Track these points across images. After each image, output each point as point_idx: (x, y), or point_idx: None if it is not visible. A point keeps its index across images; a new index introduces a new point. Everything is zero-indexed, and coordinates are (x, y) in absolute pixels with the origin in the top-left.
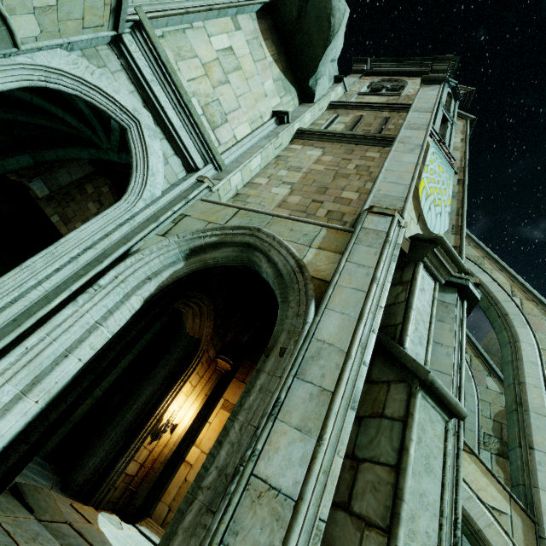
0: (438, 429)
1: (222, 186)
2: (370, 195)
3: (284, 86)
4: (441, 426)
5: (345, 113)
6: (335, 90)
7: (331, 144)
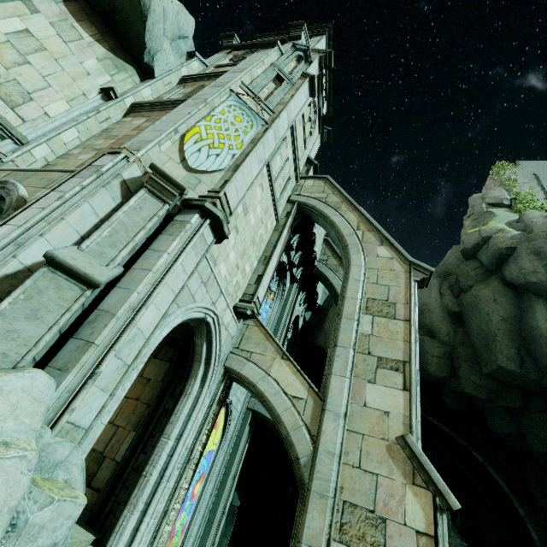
0: (69, 295)
1: (19, 157)
2: (127, 143)
3: (115, 65)
4: (75, 293)
5: (191, 85)
6: (187, 65)
7: (158, 112)
